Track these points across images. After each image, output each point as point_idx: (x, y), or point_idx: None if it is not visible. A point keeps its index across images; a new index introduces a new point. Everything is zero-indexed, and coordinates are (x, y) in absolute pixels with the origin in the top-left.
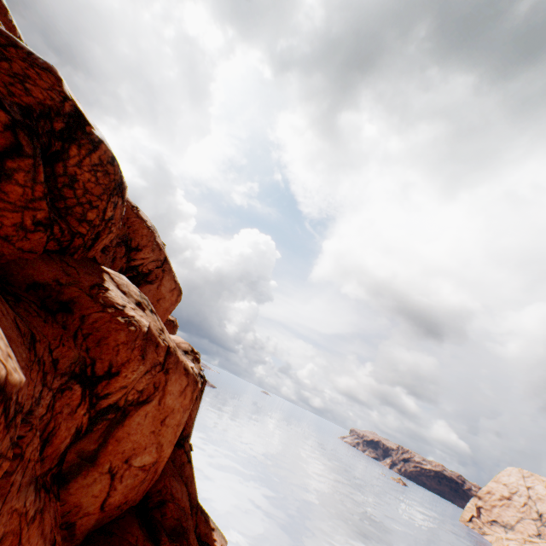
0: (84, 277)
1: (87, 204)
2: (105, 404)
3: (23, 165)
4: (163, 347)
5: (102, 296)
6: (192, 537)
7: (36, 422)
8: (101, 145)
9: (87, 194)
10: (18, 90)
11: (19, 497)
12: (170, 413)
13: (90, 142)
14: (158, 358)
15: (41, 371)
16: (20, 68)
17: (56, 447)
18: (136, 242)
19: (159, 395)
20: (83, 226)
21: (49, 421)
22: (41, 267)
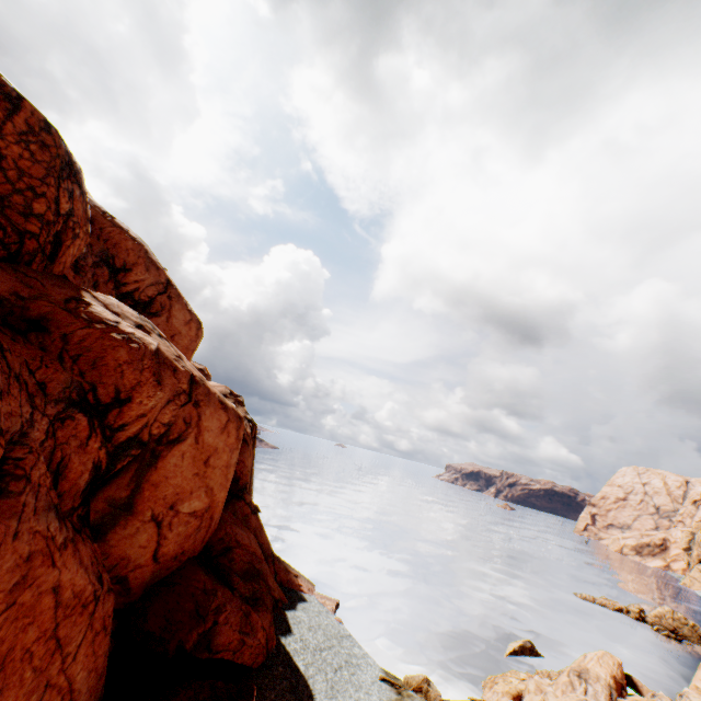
0: (54, 290)
1: (28, 191)
2: (124, 438)
3: None
4: (183, 372)
5: (84, 311)
6: (271, 580)
7: (35, 446)
8: (24, 103)
9: (24, 176)
10: None
11: (38, 520)
12: (213, 453)
13: (6, 99)
14: (180, 386)
15: (24, 391)
16: None
17: (74, 483)
18: (122, 260)
19: (193, 432)
20: (31, 223)
21: (54, 449)
22: None
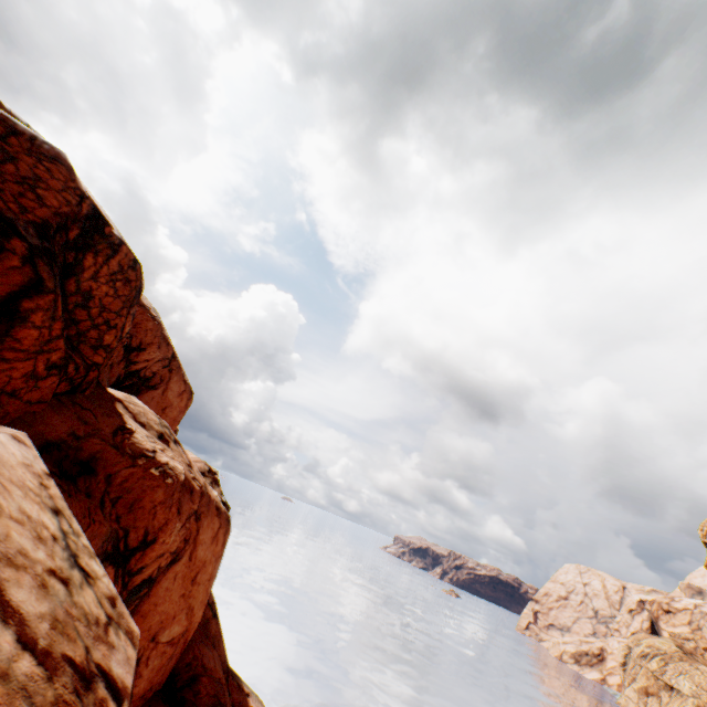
0: (104, 421)
1: (104, 324)
2: (138, 581)
3: (42, 302)
4: (198, 492)
5: (128, 443)
6: None
7: None
8: (122, 247)
9: (104, 311)
10: (29, 200)
11: None
12: (201, 567)
13: (109, 246)
14: (193, 507)
15: None
16: (27, 168)
17: None
18: (139, 340)
19: (189, 549)
20: (98, 354)
21: None
22: (52, 419)
